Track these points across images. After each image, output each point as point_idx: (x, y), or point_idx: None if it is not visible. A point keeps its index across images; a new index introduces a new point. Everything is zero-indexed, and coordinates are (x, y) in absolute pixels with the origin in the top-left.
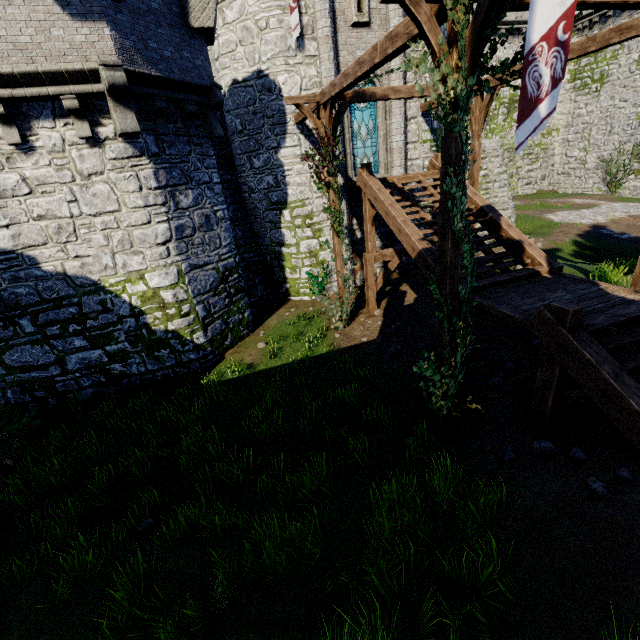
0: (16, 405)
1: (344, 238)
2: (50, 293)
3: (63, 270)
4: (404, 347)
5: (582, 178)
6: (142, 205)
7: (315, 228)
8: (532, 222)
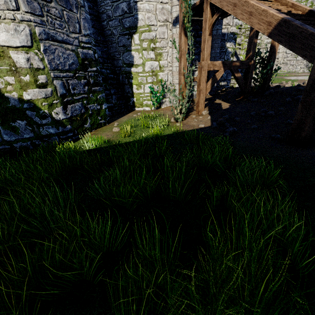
0: None
1: (190, 37)
2: None
3: None
4: (239, 129)
5: (294, 65)
6: None
7: (157, 52)
8: (278, 79)
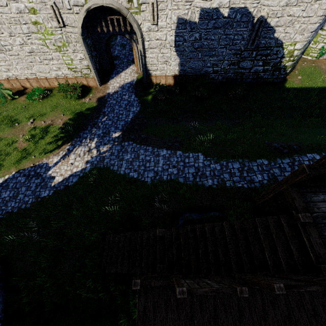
0: (230, 79)
1: None
2: (268, 44)
3: (278, 37)
4: None
5: None
6: (321, 15)
7: None
8: None
